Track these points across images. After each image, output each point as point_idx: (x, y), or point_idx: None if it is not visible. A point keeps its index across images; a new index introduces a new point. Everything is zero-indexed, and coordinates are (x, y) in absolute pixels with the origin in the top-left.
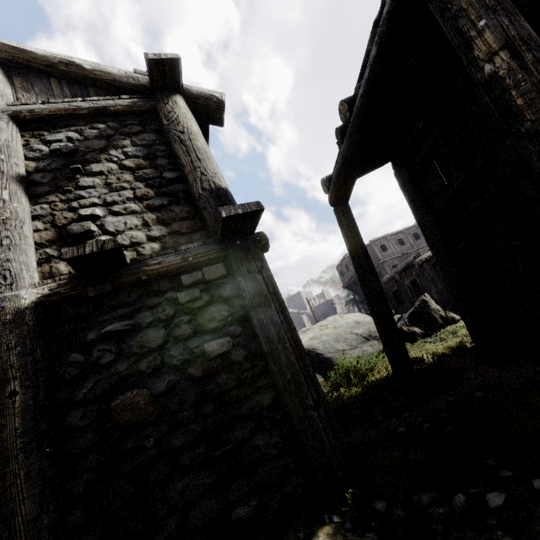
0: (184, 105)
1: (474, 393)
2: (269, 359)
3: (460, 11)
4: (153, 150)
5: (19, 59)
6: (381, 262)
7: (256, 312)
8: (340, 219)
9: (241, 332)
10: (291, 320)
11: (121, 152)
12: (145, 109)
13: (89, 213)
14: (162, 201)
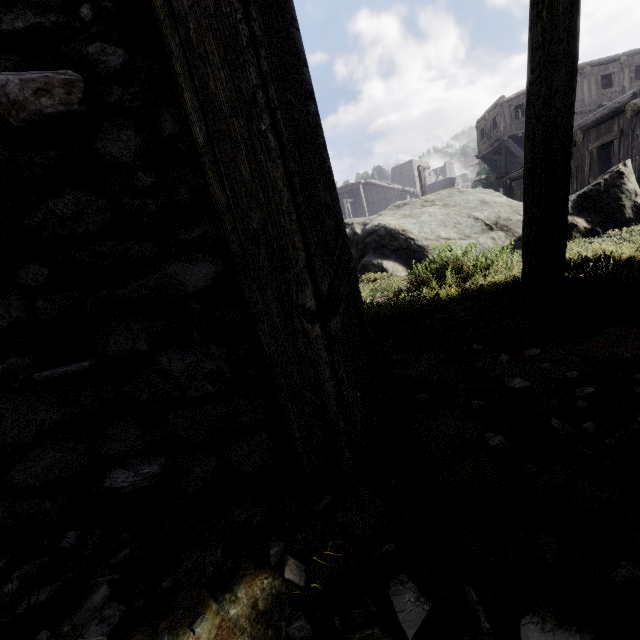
0: None
1: None
2: (208, 169)
3: None
4: None
5: None
6: None
7: None
8: None
9: (124, 67)
10: (301, 58)
11: None
12: None
13: None
14: None
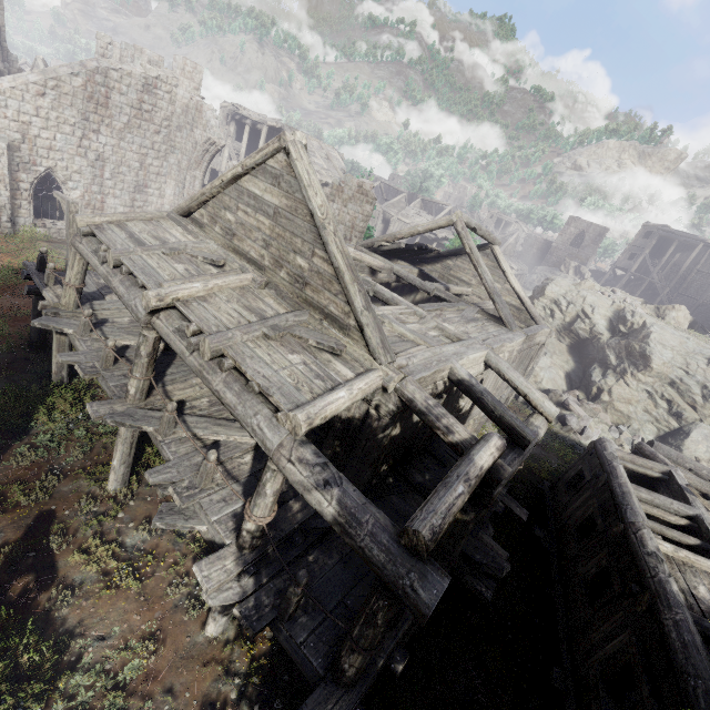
0: None
1: None
2: None
3: None
4: None
5: None
6: None
7: None
8: None
9: None
10: None
11: None
12: None
13: None
14: None
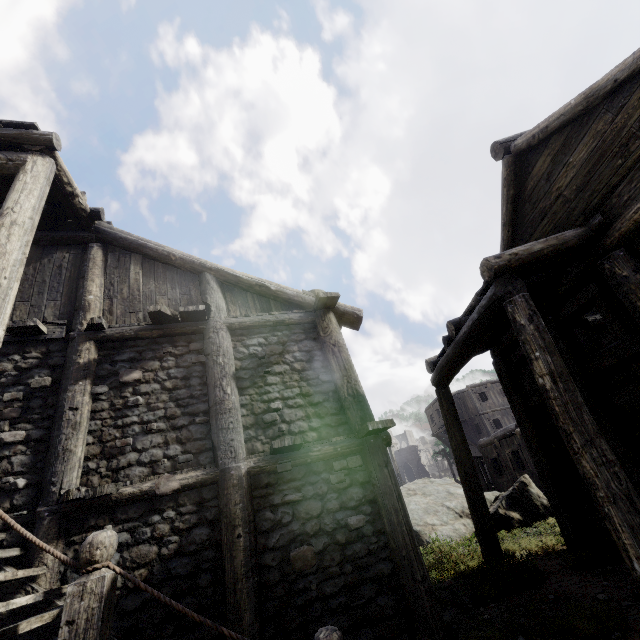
0: (335, 321)
1: (548, 595)
2: (390, 537)
3: (526, 340)
4: (312, 355)
5: (232, 281)
6: (480, 414)
7: (382, 498)
8: (441, 400)
9: (371, 512)
10: (405, 507)
11: (292, 356)
12: (308, 321)
13: (276, 406)
14: (318, 398)
